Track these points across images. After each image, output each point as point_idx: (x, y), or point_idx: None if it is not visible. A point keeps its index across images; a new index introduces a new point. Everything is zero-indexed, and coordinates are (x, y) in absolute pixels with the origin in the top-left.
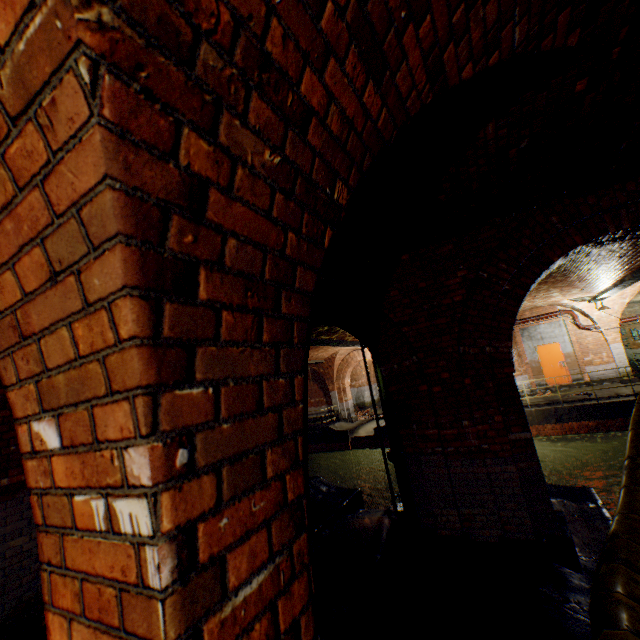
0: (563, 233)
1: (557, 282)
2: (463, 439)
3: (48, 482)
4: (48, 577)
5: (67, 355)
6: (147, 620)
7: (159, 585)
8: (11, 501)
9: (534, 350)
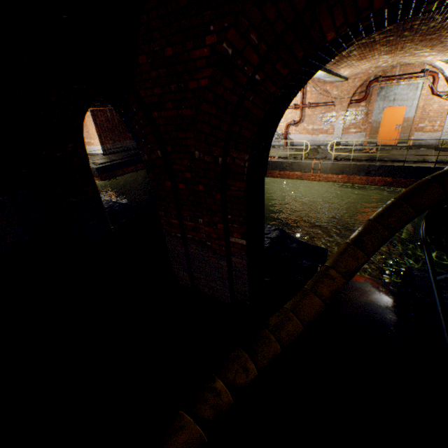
0: None
1: (426, 41)
2: (198, 232)
3: None
4: None
5: None
6: None
7: None
8: None
9: (381, 111)
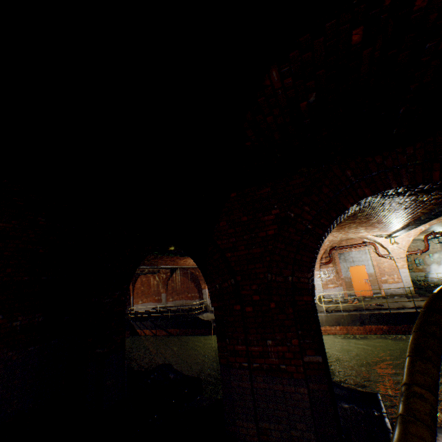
0: (356, 185)
1: (362, 222)
2: (266, 357)
3: None
4: None
5: None
6: None
7: None
8: None
9: (347, 269)
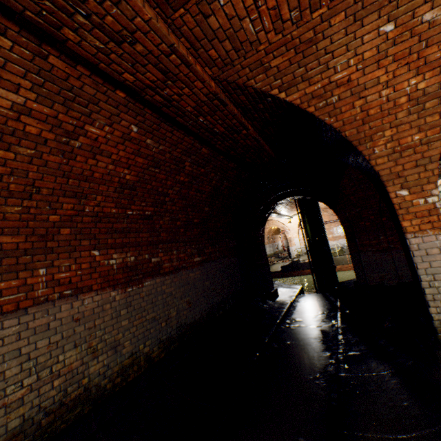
0: None
1: None
2: (380, 244)
3: (401, 201)
4: (400, 217)
5: (414, 179)
6: (436, 212)
7: (439, 207)
8: (203, 267)
9: None
